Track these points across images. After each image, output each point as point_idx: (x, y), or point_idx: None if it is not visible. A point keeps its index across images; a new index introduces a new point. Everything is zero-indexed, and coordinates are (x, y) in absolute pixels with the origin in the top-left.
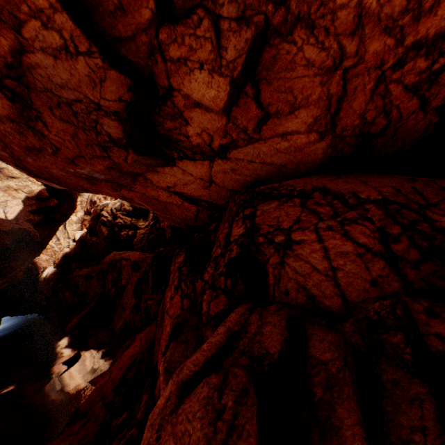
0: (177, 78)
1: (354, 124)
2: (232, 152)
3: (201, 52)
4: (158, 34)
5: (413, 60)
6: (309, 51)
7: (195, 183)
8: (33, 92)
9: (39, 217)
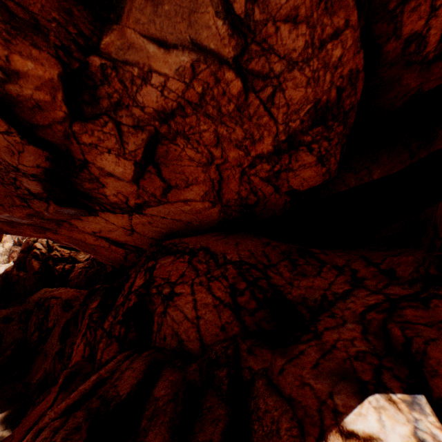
0: (91, 156)
1: (234, 198)
2: (147, 209)
3: (108, 142)
4: (72, 126)
5: (260, 164)
6: (189, 152)
7: (118, 230)
8: None
9: None
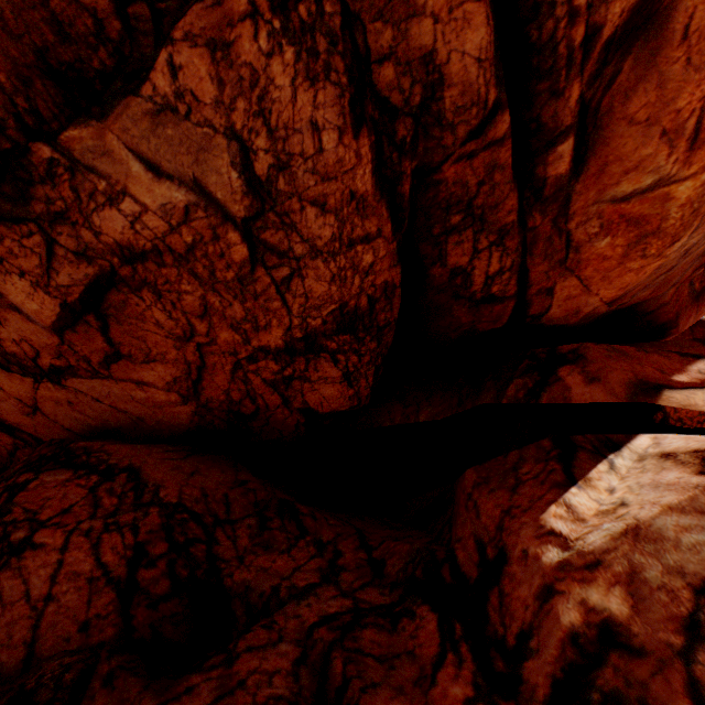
0: None
1: (221, 398)
2: (72, 379)
3: (25, 261)
4: None
5: (265, 359)
6: (159, 314)
7: (8, 401)
8: None
9: None
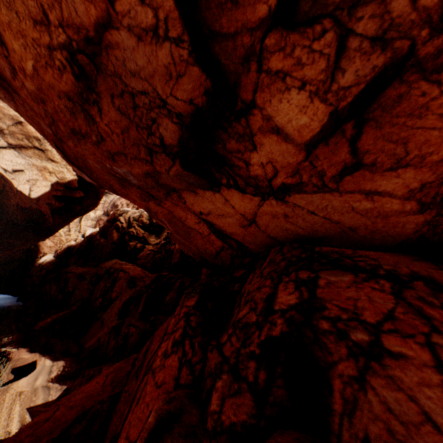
0: (266, 94)
1: None
2: (293, 196)
3: (309, 69)
4: (265, 38)
5: None
6: None
7: (233, 217)
8: (101, 74)
9: (59, 204)
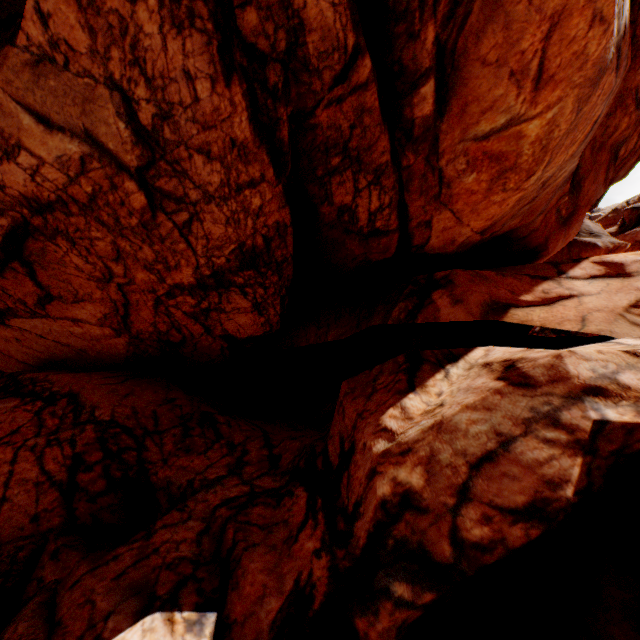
0: None
1: (150, 330)
2: (14, 320)
3: None
4: None
5: (182, 295)
6: (77, 259)
7: None
8: None
9: None
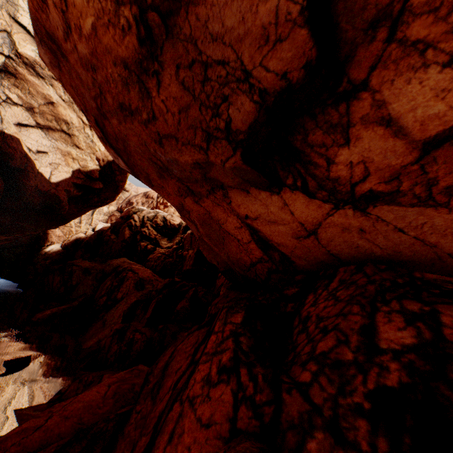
0: (388, 72)
1: None
2: (379, 207)
3: None
4: None
5: None
6: None
7: (287, 225)
8: (170, 40)
9: (78, 193)
